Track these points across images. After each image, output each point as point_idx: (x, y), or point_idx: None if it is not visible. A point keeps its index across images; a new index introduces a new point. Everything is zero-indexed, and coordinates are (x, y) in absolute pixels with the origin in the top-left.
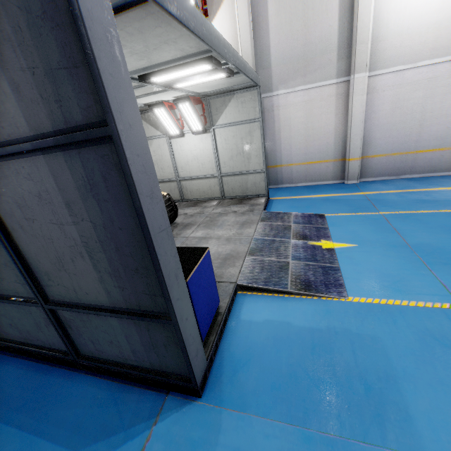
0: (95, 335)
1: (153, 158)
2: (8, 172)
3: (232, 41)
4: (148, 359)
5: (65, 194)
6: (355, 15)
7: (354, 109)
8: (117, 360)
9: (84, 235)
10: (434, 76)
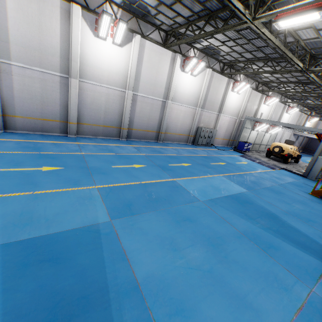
0: None
1: (260, 137)
2: None
3: (269, 111)
4: None
5: None
6: (281, 117)
7: None
8: None
9: None
10: (280, 132)
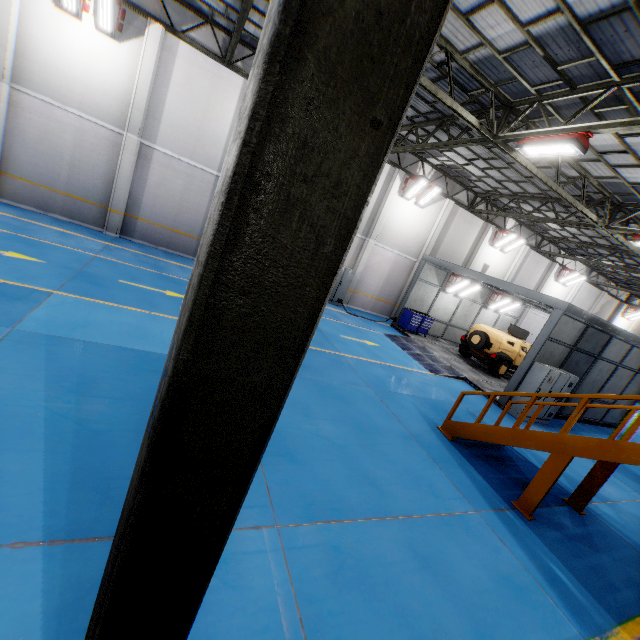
0: (611, 413)
1: (467, 313)
2: (638, 376)
3: (507, 267)
4: (614, 419)
5: (639, 383)
6: (540, 288)
7: (522, 322)
8: (607, 421)
9: (634, 390)
10: (540, 321)
